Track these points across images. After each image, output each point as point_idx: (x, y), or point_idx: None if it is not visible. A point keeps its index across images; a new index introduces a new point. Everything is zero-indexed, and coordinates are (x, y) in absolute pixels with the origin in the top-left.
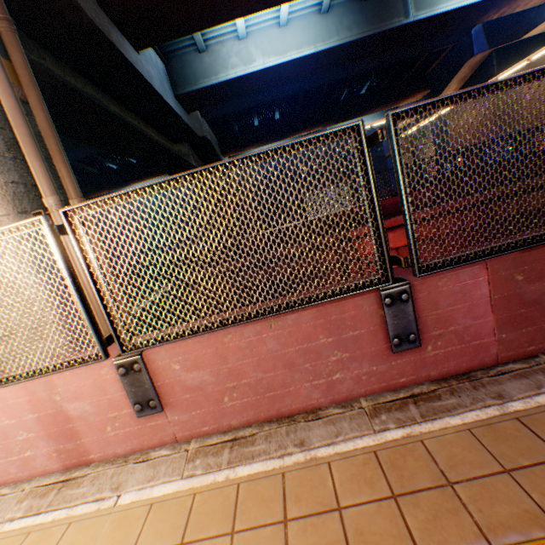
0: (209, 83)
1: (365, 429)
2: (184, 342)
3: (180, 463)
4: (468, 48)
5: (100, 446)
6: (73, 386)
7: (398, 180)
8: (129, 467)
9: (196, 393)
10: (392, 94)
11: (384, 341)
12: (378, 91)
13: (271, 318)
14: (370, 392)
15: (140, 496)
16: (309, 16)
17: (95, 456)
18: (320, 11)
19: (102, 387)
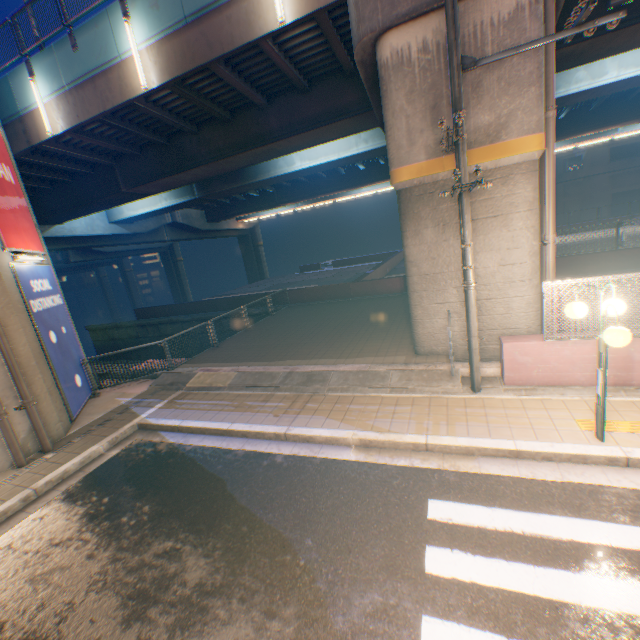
0: None
1: None
2: None
3: None
4: None
5: (639, 378)
6: None
7: None
8: None
9: None
10: None
11: None
12: None
13: None
14: None
15: None
16: None
17: (633, 382)
18: None
19: None
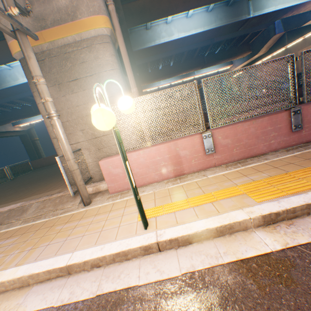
0: (150, 45)
1: (286, 154)
2: (223, 129)
3: (222, 168)
4: (273, 30)
5: (188, 168)
6: (183, 144)
7: (302, 72)
8: (202, 172)
9: (224, 148)
10: (231, 54)
11: (288, 129)
12: (224, 52)
13: (253, 120)
14: (282, 148)
15: (215, 175)
16: (201, 13)
17: (186, 172)
18: (207, 11)
19: (193, 145)
